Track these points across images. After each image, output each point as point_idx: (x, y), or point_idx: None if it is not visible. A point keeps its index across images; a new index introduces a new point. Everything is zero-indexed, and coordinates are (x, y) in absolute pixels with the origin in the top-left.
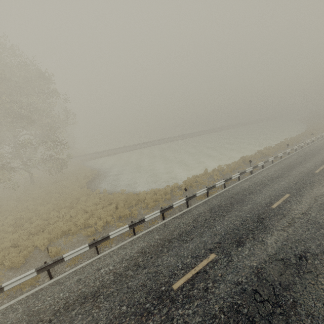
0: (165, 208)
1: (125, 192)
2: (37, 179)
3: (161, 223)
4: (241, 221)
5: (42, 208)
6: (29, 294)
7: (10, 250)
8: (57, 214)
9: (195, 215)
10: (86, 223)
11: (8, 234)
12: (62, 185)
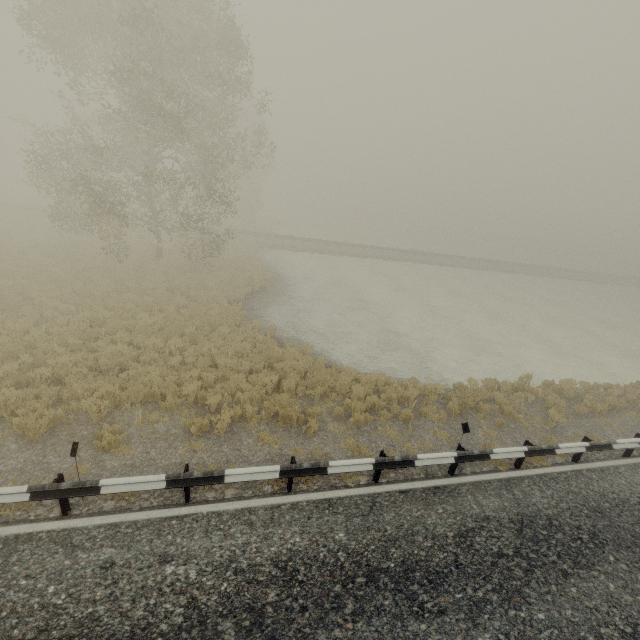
0: (392, 461)
1: (311, 351)
2: (169, 253)
3: (367, 490)
4: (628, 639)
5: (146, 317)
6: (1, 537)
7: (42, 389)
8: (161, 346)
9: (469, 517)
10: (202, 395)
11: (62, 349)
12: (201, 281)
